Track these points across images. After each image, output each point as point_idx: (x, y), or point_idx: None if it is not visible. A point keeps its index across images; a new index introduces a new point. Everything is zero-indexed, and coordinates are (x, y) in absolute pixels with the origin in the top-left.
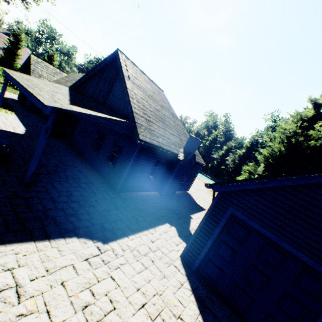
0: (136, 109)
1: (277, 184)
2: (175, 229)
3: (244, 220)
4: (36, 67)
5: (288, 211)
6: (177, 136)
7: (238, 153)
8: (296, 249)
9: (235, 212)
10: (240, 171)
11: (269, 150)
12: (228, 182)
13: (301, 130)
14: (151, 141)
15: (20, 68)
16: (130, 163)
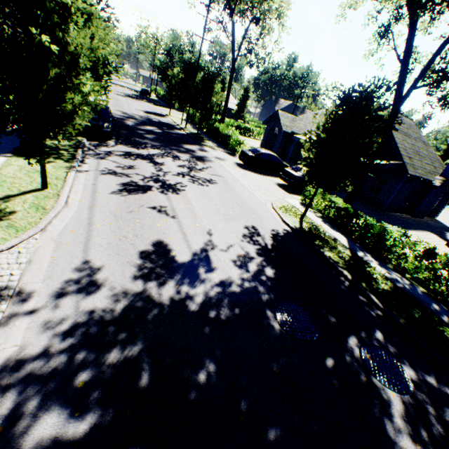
0: (401, 151)
1: None
2: (435, 235)
3: None
4: (282, 120)
5: None
6: (430, 164)
7: None
8: None
9: None
10: None
11: None
12: None
13: None
14: (414, 174)
15: (263, 122)
16: (396, 191)
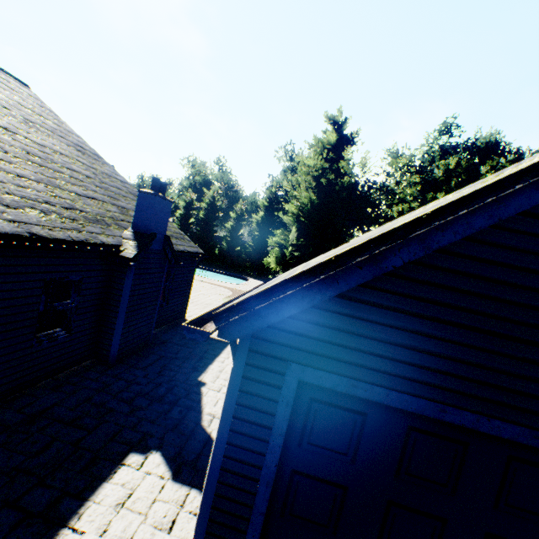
0: None
1: (416, 253)
2: (160, 457)
3: (340, 389)
4: None
5: (442, 319)
6: (107, 200)
7: (255, 219)
8: (486, 415)
9: (310, 373)
10: (266, 248)
11: (296, 204)
12: (265, 295)
13: (328, 165)
14: None
15: None
16: None
